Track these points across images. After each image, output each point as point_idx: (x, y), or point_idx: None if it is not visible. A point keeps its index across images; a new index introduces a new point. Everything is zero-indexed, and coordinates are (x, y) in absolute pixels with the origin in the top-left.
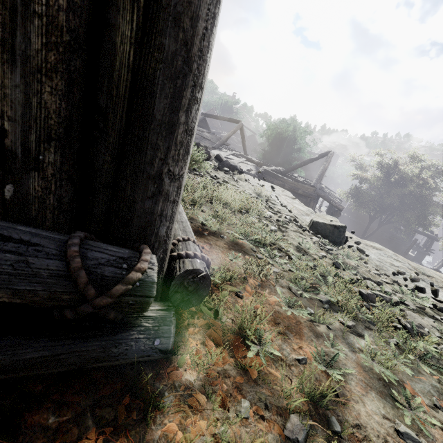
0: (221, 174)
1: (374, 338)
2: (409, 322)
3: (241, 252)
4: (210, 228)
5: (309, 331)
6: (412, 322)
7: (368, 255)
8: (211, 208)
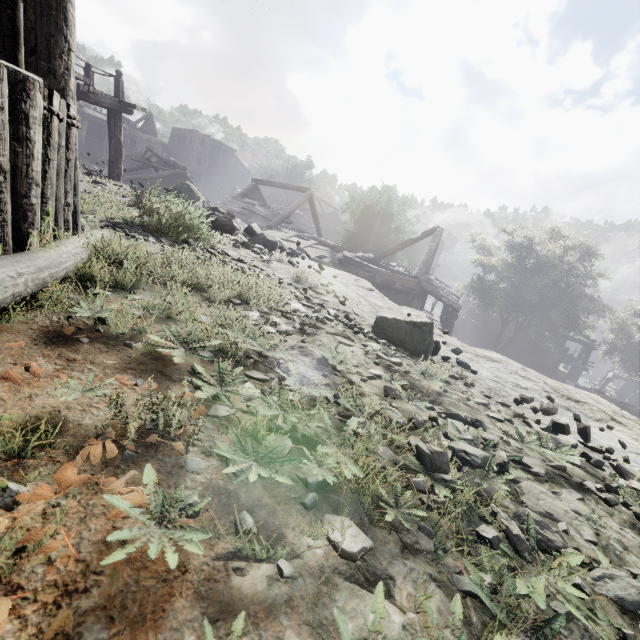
0: (243, 251)
1: (420, 581)
2: (522, 515)
3: (156, 375)
4: (114, 328)
5: (199, 599)
6: (527, 513)
7: (476, 371)
8: (162, 294)
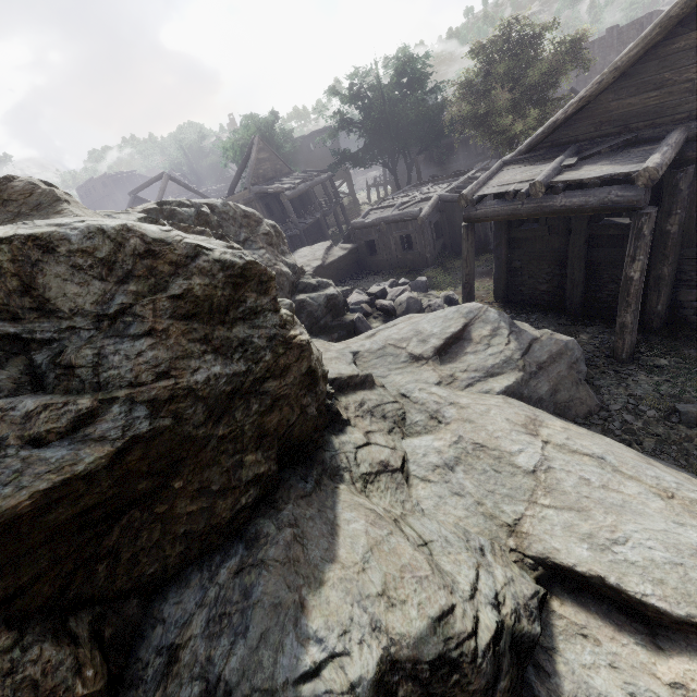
0: None
1: None
2: None
3: None
4: None
5: None
6: None
7: None
8: None
